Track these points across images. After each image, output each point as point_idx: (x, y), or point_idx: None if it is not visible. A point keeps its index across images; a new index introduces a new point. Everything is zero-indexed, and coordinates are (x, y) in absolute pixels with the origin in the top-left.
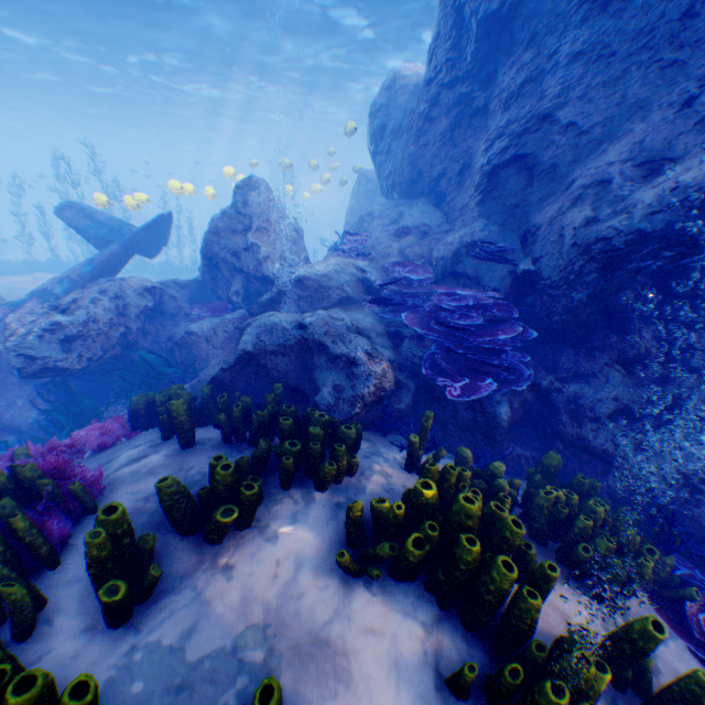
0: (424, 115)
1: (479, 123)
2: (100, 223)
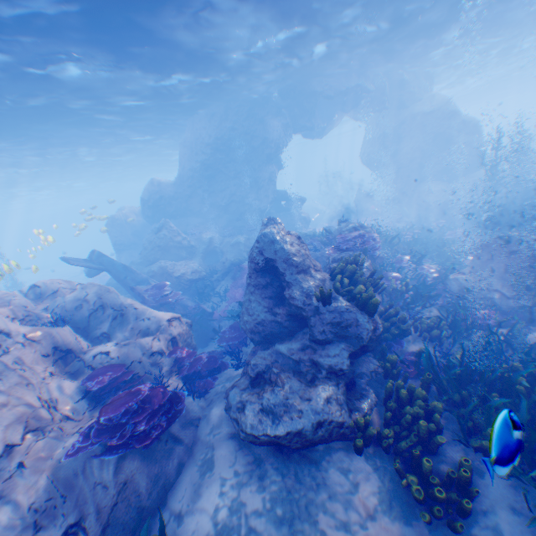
0: (189, 194)
1: (213, 195)
2: (86, 262)
